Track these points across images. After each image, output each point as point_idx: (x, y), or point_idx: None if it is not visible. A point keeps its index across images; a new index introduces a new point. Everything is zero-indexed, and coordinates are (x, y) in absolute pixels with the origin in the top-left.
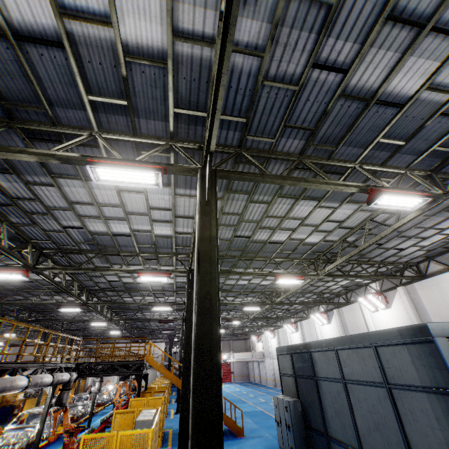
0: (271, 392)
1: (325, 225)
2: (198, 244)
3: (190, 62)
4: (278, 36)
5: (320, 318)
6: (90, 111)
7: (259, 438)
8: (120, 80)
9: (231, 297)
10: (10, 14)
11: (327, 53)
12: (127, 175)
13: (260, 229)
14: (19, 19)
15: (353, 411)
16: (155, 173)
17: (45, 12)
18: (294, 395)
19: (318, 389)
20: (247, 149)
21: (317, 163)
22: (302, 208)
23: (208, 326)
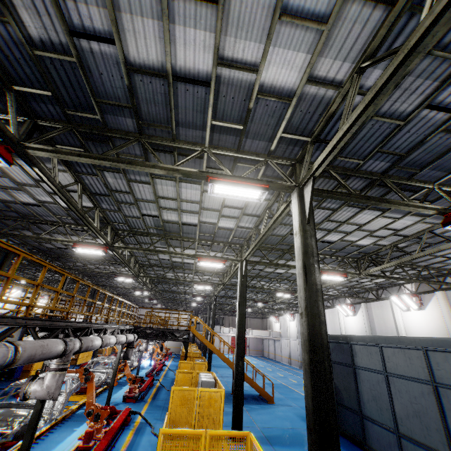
0: (287, 369)
1: (381, 231)
2: (303, 259)
3: (312, 99)
4: (401, 83)
5: (346, 309)
6: (208, 132)
7: (288, 407)
8: (244, 110)
9: (263, 282)
10: (176, 61)
11: (443, 97)
12: (237, 191)
13: (317, 230)
14: (181, 65)
15: (393, 399)
16: (262, 191)
17: (205, 60)
18: None
19: (355, 375)
20: (333, 167)
21: (396, 182)
22: (364, 216)
23: (318, 328)
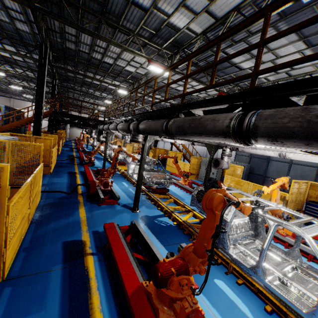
0: None
1: None
2: None
3: None
4: None
5: None
6: None
7: None
8: None
9: None
10: None
11: None
12: None
13: None
14: None
15: (290, 171)
16: None
17: None
18: (245, 162)
19: (268, 163)
20: None
21: None
22: None
23: None
